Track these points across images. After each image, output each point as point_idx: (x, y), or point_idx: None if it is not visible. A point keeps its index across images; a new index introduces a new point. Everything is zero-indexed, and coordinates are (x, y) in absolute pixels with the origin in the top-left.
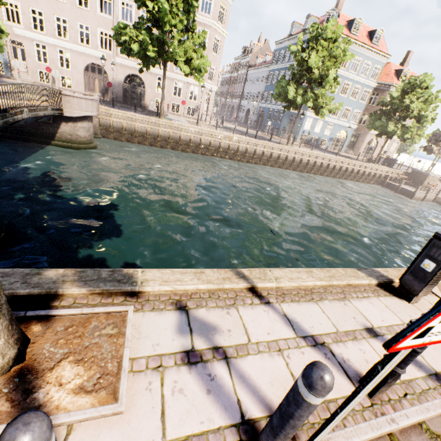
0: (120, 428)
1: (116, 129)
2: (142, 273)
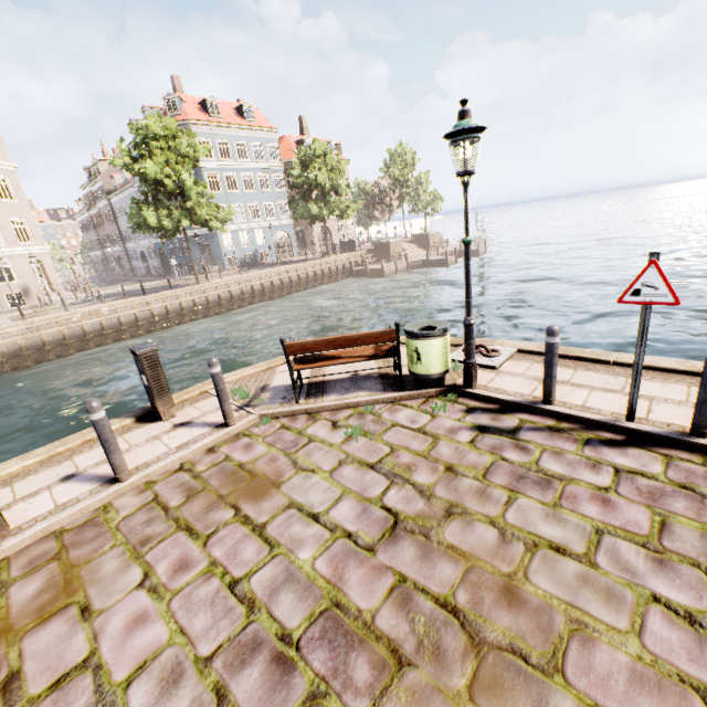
0: None
1: None
2: None
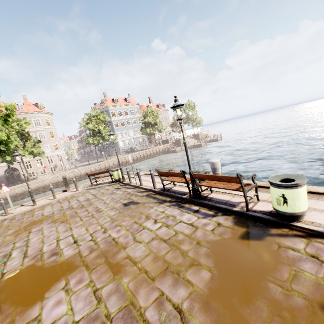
0: None
1: (5, 199)
2: None
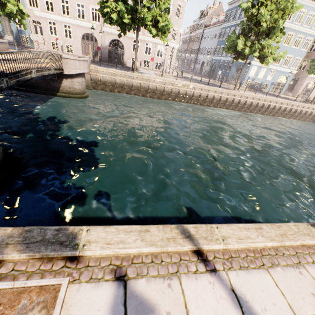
0: None
1: (102, 82)
2: (86, 233)
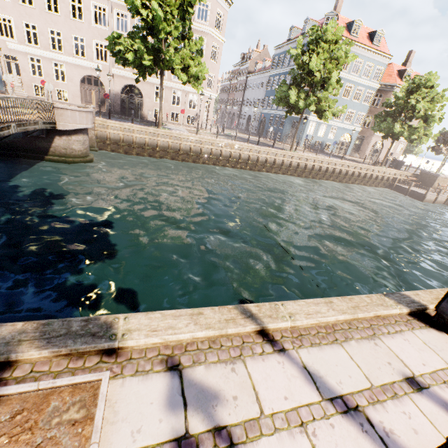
0: None
1: (113, 141)
2: (124, 321)
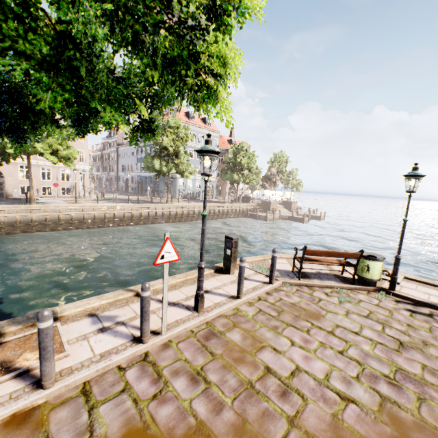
0: (70, 359)
1: None
2: (60, 308)
